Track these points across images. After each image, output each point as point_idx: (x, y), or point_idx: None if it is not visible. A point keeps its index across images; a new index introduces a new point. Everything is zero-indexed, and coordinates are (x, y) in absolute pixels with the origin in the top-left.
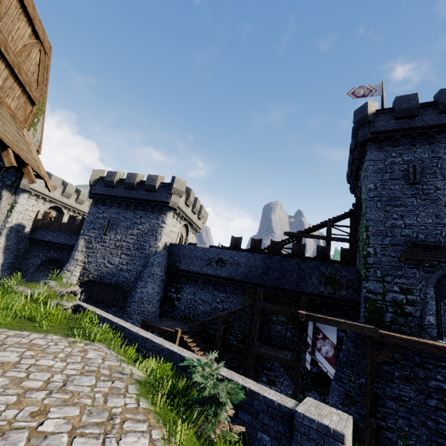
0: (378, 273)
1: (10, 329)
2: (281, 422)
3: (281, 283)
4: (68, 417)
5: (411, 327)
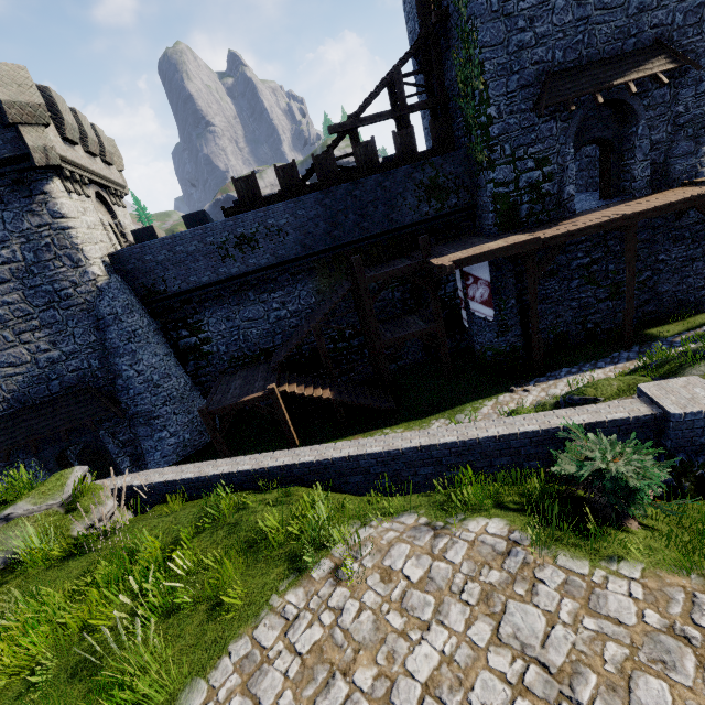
0: (507, 149)
1: (200, 673)
2: (642, 431)
3: (366, 230)
4: (677, 704)
5: (549, 212)
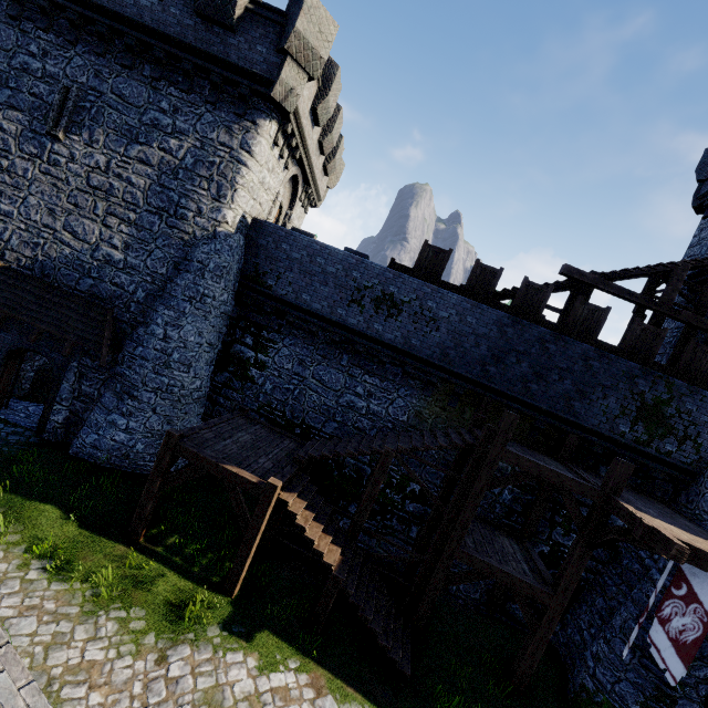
0: None
1: None
2: None
3: (530, 393)
4: None
5: None
